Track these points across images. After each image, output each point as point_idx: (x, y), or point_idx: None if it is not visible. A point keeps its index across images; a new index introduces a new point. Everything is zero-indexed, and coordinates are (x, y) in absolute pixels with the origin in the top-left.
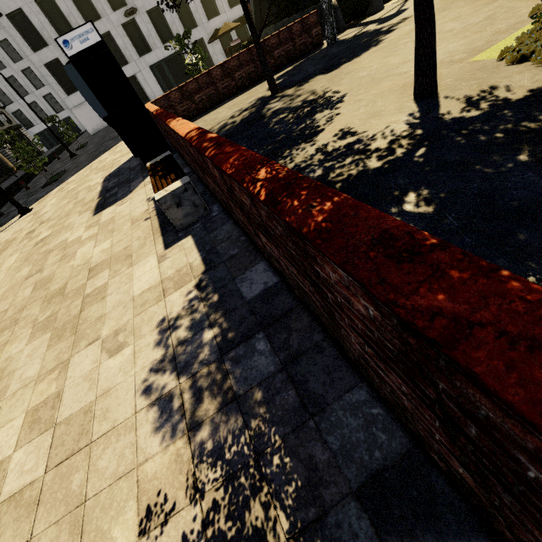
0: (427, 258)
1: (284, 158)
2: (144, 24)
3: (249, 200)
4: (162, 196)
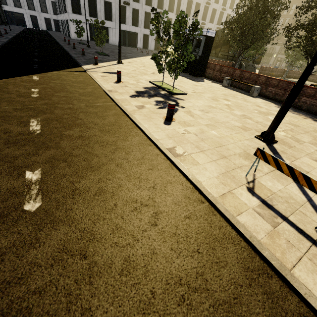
0: None
1: None
2: (129, 11)
3: (314, 91)
4: (257, 87)
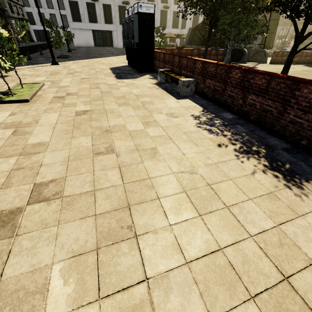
0: None
1: None
2: None
3: (266, 81)
4: (185, 80)
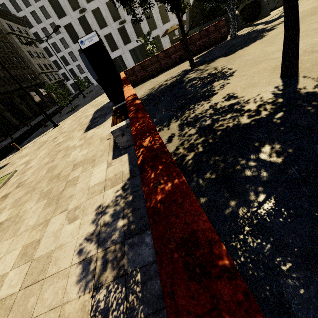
0: (212, 285)
1: (189, 110)
2: (129, 28)
3: None
4: (114, 129)
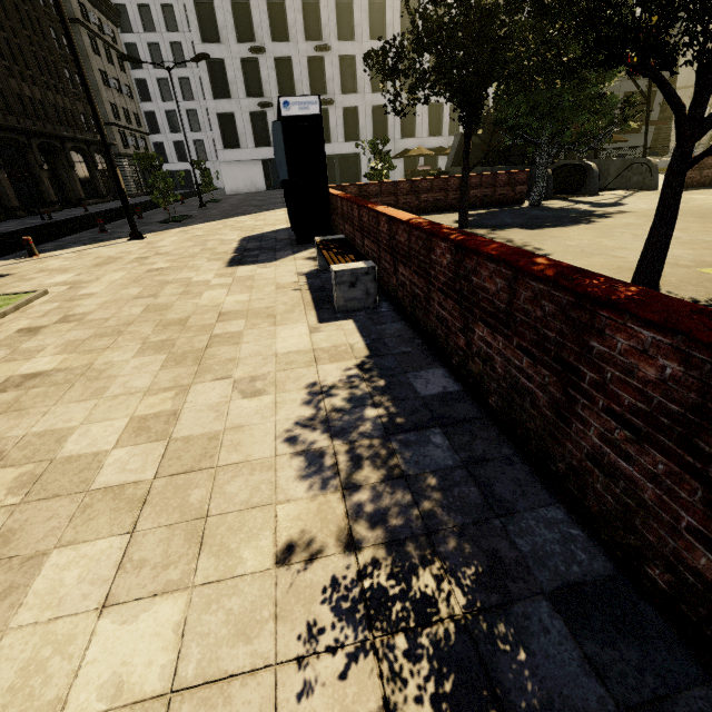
0: None
1: None
2: (335, 116)
3: (504, 283)
4: (342, 268)
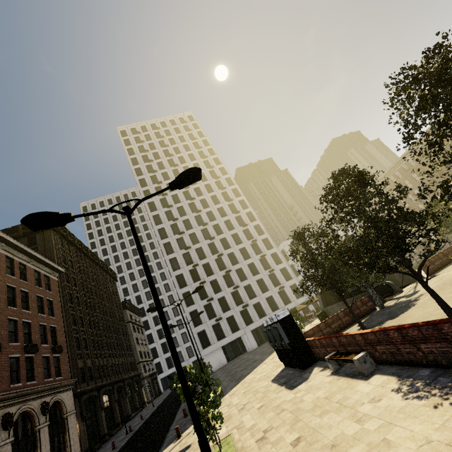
0: None
1: None
2: (251, 310)
3: (417, 331)
4: (358, 357)
